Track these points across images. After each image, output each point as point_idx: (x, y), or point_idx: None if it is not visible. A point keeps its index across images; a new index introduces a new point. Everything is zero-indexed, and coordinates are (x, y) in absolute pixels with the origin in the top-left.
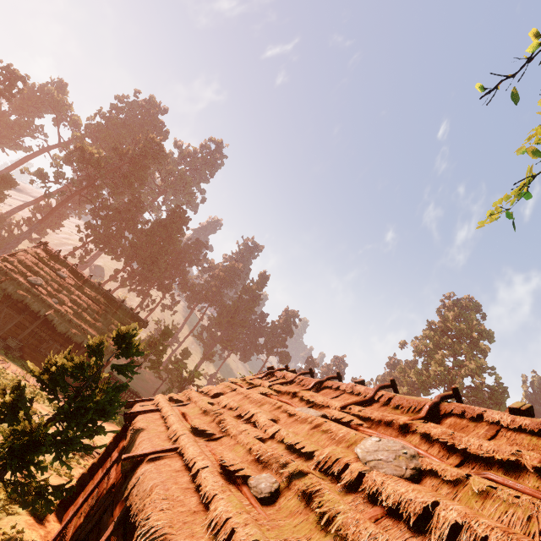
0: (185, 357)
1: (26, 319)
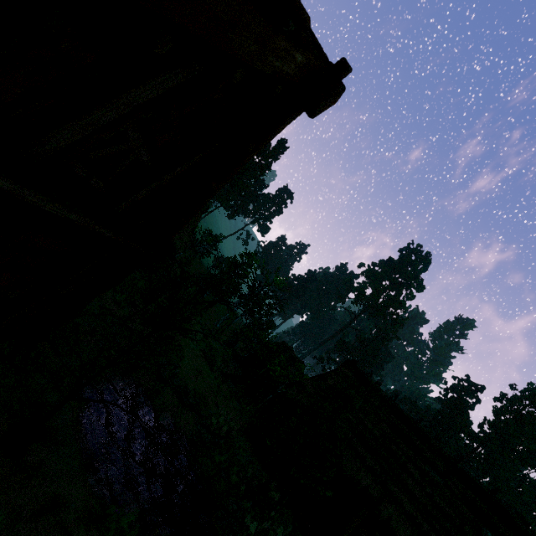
0: None
1: None
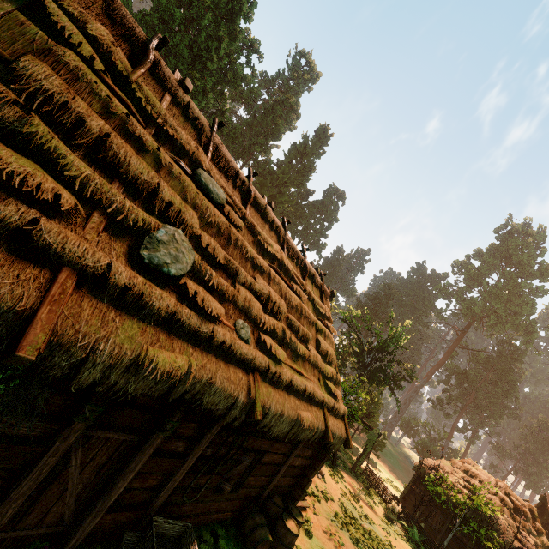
0: None
1: (173, 435)
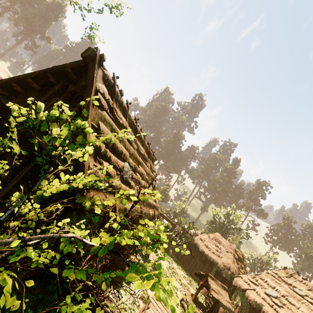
0: (184, 203)
1: None
